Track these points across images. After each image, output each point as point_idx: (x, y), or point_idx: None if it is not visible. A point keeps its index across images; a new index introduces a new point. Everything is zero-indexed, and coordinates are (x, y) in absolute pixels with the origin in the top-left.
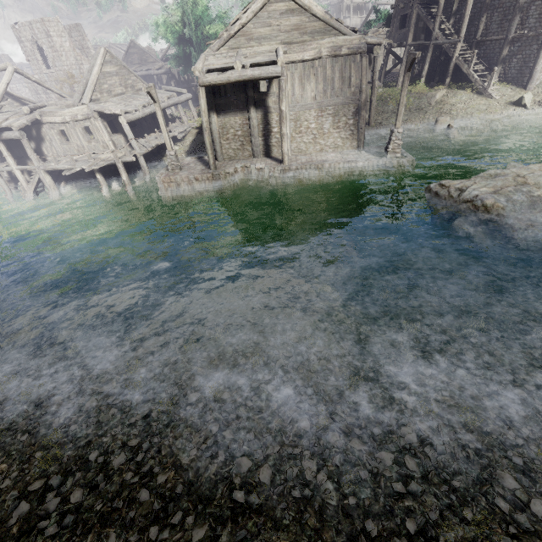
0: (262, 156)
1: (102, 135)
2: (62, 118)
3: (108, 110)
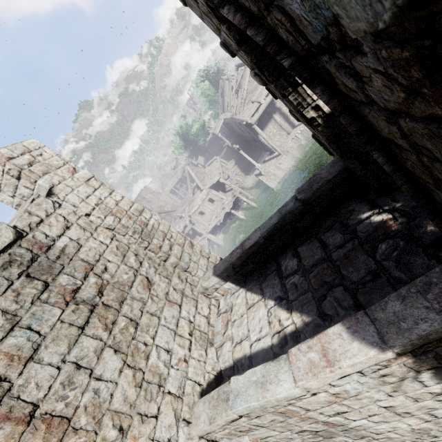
0: (292, 130)
1: (217, 196)
2: (197, 206)
3: (214, 181)
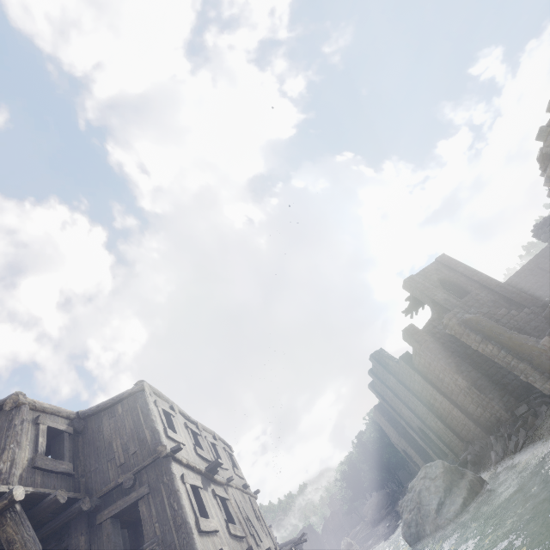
0: None
1: None
2: None
3: None
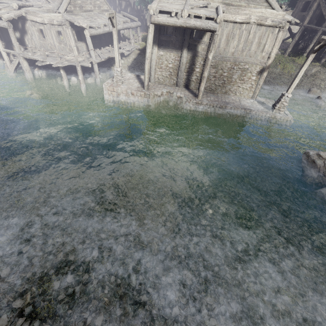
0: (183, 86)
1: (69, 41)
2: (41, 20)
3: (77, 22)
